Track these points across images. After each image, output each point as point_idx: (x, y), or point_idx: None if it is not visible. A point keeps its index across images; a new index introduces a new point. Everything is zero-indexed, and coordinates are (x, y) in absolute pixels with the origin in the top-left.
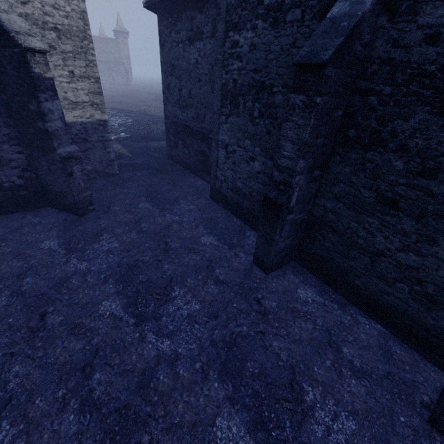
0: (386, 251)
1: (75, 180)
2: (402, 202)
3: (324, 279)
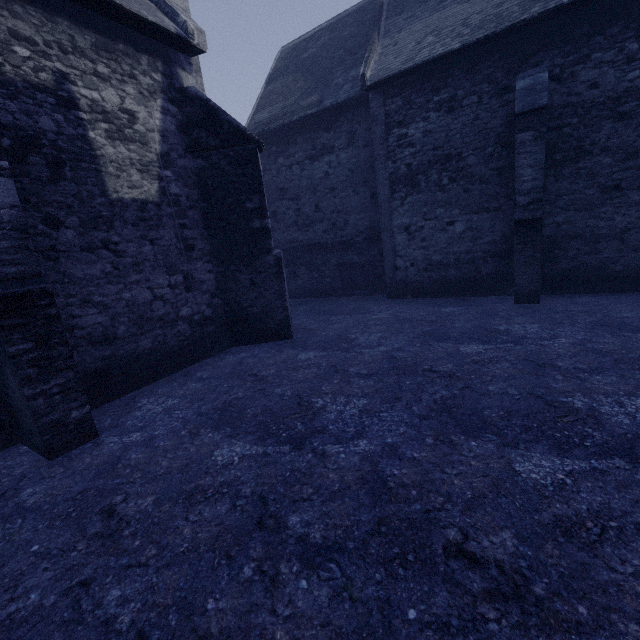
0: (629, 225)
1: (286, 288)
2: (623, 183)
3: (582, 290)
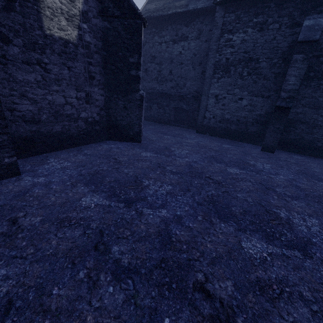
0: None
1: (143, 114)
2: None
3: (297, 151)
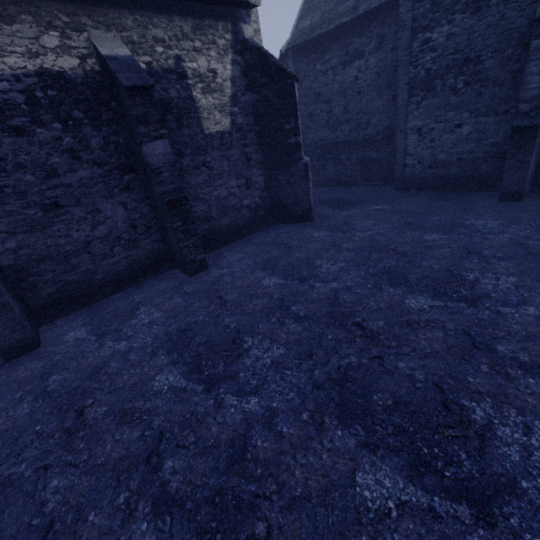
0: None
1: (310, 186)
2: None
3: None
